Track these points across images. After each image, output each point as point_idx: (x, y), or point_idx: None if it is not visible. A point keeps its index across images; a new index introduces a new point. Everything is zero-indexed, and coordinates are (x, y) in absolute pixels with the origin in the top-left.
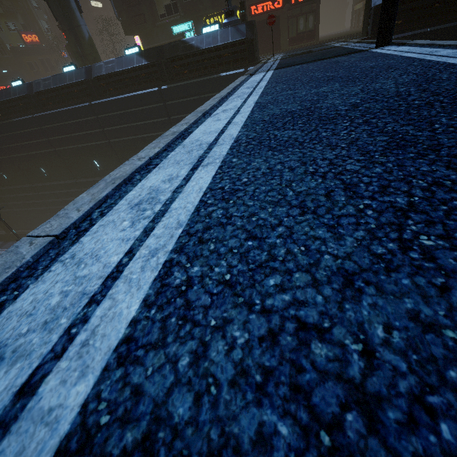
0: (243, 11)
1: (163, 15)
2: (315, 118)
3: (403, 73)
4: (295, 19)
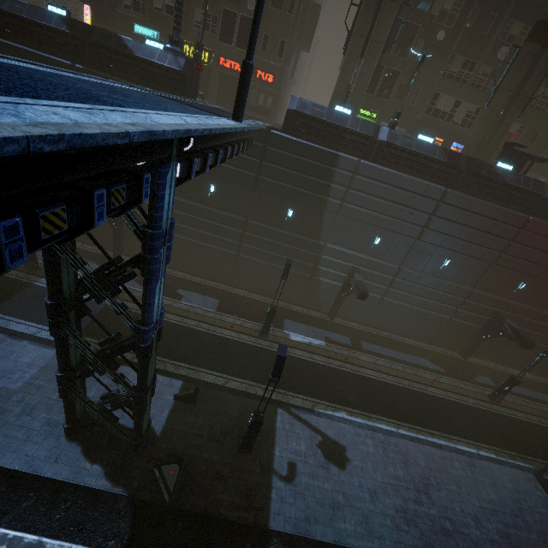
0: (197, 51)
1: (128, 6)
2: (3, 68)
3: (141, 103)
4: (257, 92)
